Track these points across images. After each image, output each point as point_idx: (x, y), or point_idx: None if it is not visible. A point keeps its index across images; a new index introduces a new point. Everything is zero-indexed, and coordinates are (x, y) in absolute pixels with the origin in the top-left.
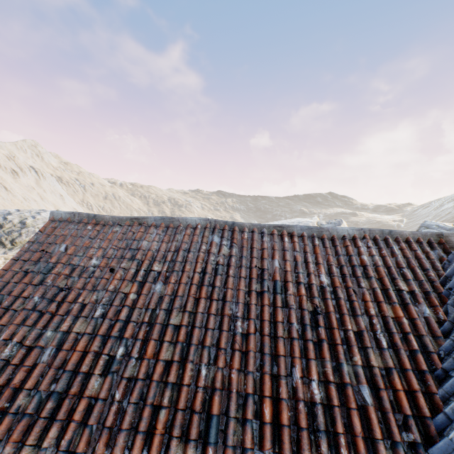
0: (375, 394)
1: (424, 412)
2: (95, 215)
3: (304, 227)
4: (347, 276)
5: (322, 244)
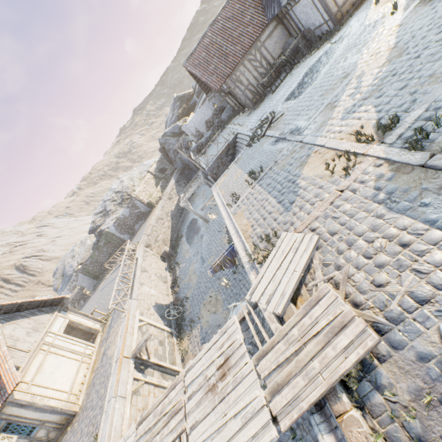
0: (255, 9)
1: (260, 3)
2: (191, 54)
3: (226, 3)
4: (241, 1)
5: (232, 2)
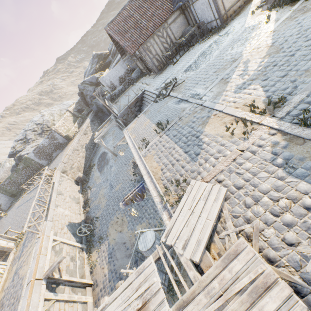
0: None
1: None
2: (111, 21)
3: None
4: None
5: None
